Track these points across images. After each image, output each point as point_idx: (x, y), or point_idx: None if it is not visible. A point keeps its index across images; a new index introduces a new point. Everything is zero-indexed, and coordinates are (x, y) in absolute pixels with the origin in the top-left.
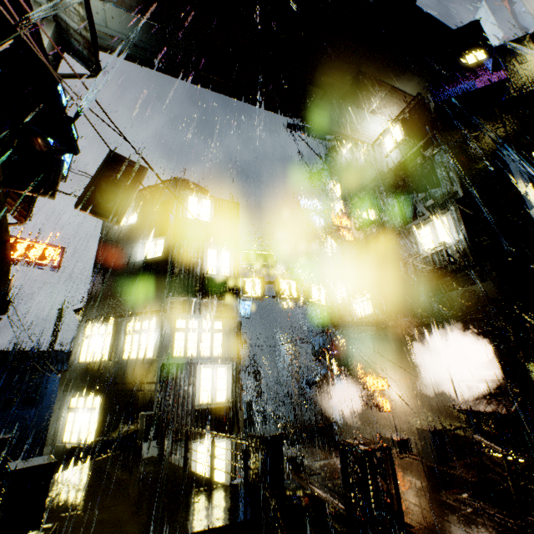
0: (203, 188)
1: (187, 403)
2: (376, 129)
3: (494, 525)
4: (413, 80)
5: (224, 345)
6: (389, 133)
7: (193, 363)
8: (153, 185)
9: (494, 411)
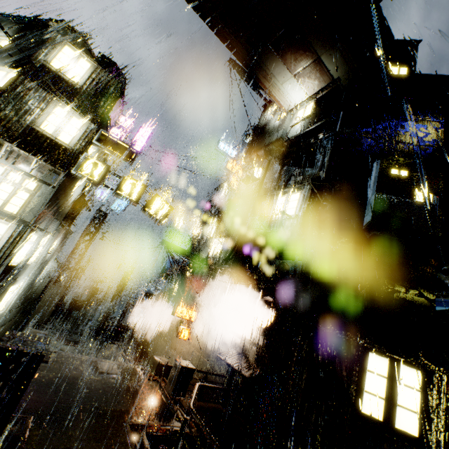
0: (121, 72)
1: None
2: (295, 98)
3: None
4: (338, 60)
5: (25, 205)
6: (304, 108)
7: None
8: (39, 18)
9: (240, 371)
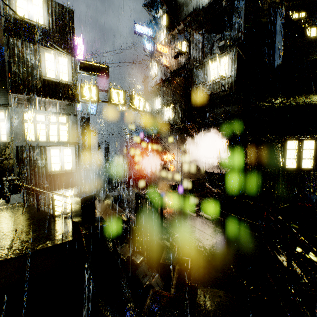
0: None
1: (41, 171)
2: None
3: (203, 221)
4: None
5: (68, 134)
6: None
7: (42, 146)
8: None
9: (219, 173)
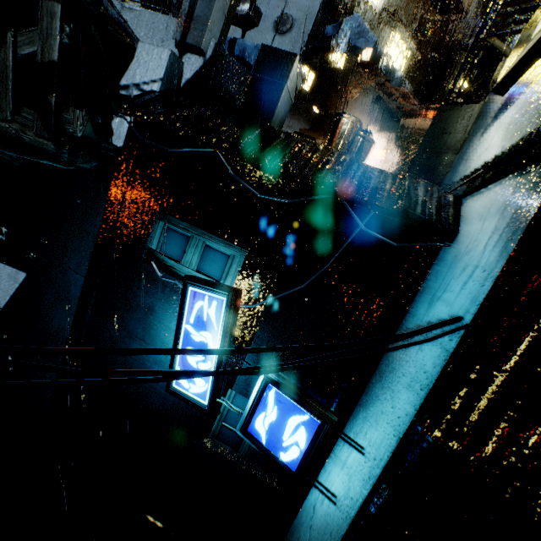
0: None
1: None
2: None
3: None
4: None
5: None
6: None
7: None
8: None
9: None
